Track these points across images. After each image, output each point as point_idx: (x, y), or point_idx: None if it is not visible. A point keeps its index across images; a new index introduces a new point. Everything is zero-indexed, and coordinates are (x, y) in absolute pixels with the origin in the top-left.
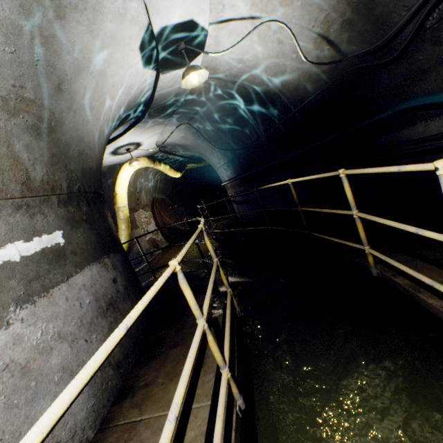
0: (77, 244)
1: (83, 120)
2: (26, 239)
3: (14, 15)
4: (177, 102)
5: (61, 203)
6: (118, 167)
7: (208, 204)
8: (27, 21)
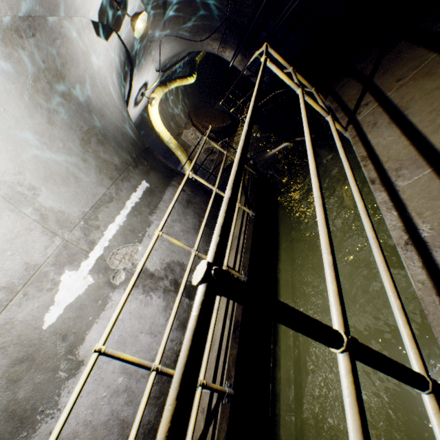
0: (155, 183)
1: (109, 115)
2: (135, 192)
3: (57, 101)
4: (144, 33)
5: (134, 168)
6: (146, 110)
7: (224, 99)
8: (60, 97)
